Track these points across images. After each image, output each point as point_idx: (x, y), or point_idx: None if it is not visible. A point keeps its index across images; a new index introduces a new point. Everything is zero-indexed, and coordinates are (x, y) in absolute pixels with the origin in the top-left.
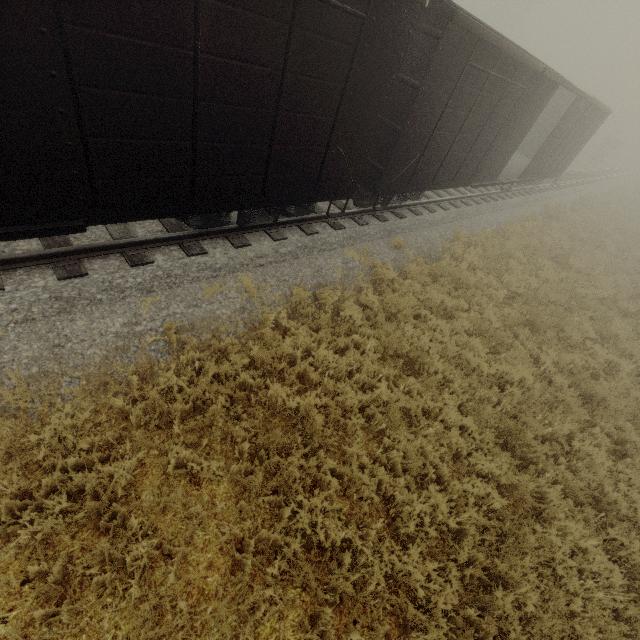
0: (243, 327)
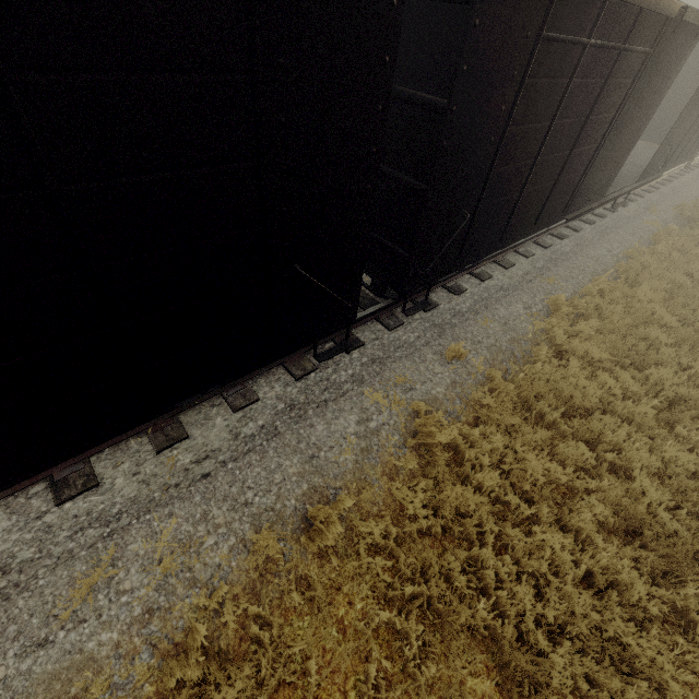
0: (148, 656)
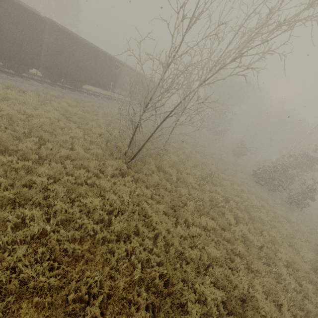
0: None
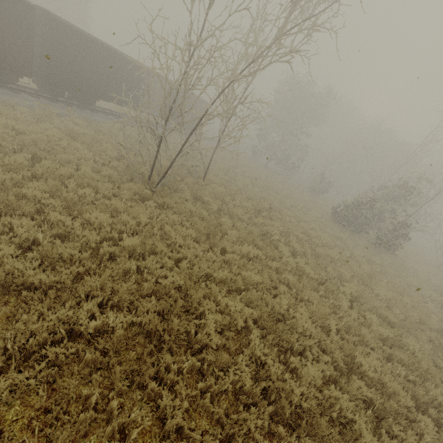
0: None
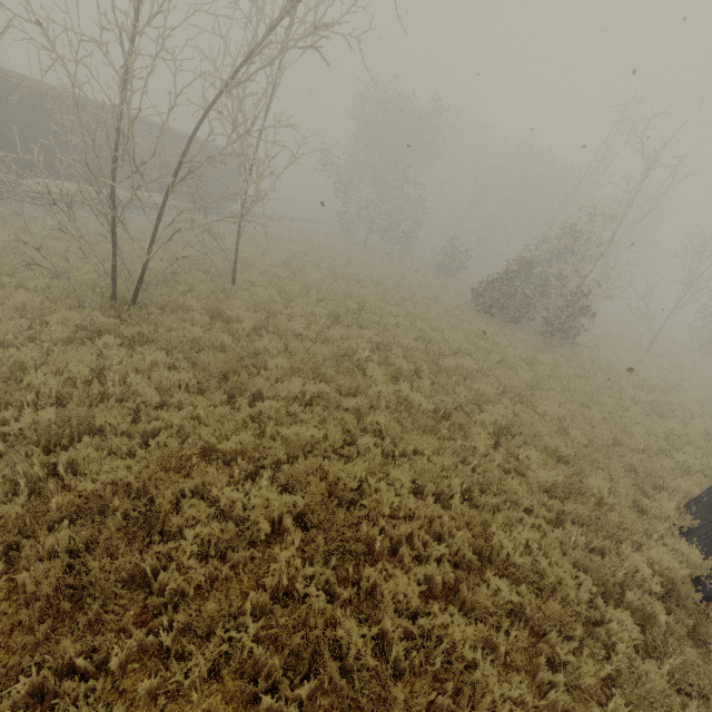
0: None
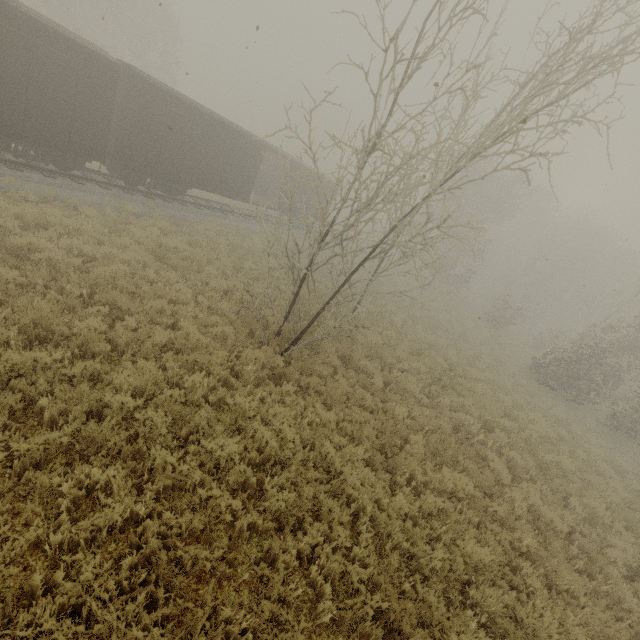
0: None
